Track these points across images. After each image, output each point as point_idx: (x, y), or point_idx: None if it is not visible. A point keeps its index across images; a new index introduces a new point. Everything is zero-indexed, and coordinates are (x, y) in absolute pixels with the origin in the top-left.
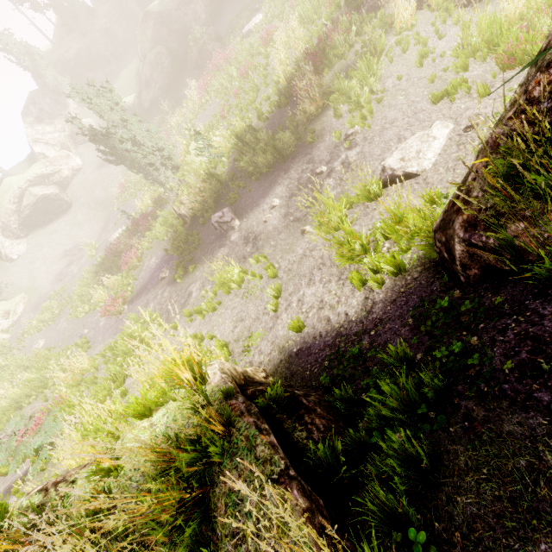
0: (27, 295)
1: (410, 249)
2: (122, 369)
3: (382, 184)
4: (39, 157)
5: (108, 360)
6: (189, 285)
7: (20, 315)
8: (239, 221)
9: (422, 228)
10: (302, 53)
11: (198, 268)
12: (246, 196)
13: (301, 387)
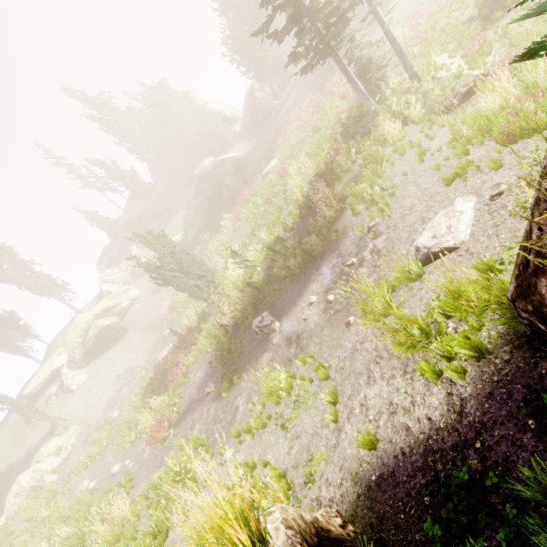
0: (79, 427)
1: (483, 326)
2: (164, 516)
3: (420, 263)
4: (105, 294)
5: (150, 502)
6: (235, 399)
7: (70, 450)
8: (279, 322)
9: (492, 299)
10: (313, 176)
11: (243, 378)
12: (282, 297)
13: (398, 543)
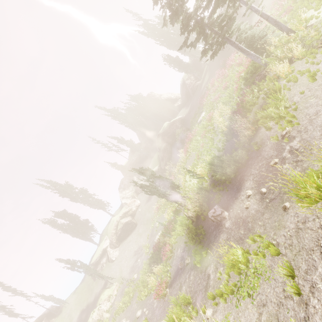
0: (118, 283)
1: None
2: None
3: None
4: (124, 204)
5: None
6: (206, 268)
7: (114, 298)
8: (227, 212)
9: None
10: (230, 114)
11: (209, 253)
12: (226, 194)
13: None
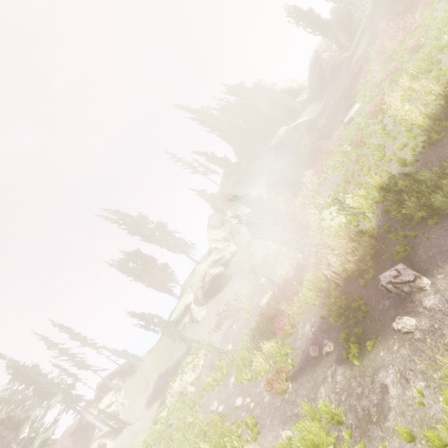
0: (205, 351)
1: None
2: None
3: None
4: (213, 249)
5: None
6: (374, 372)
7: (201, 369)
8: (427, 278)
9: None
10: (440, 89)
11: (380, 346)
12: (423, 245)
13: None
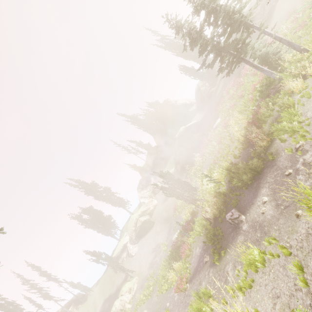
0: (138, 277)
1: None
2: None
3: None
4: (142, 204)
5: None
6: (224, 266)
7: (135, 291)
8: (244, 216)
9: None
10: (246, 123)
11: (227, 252)
12: (242, 199)
13: None
